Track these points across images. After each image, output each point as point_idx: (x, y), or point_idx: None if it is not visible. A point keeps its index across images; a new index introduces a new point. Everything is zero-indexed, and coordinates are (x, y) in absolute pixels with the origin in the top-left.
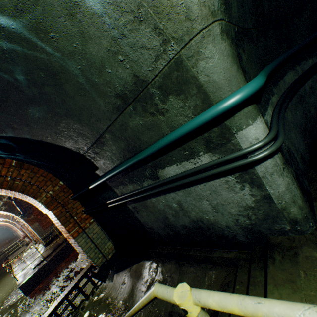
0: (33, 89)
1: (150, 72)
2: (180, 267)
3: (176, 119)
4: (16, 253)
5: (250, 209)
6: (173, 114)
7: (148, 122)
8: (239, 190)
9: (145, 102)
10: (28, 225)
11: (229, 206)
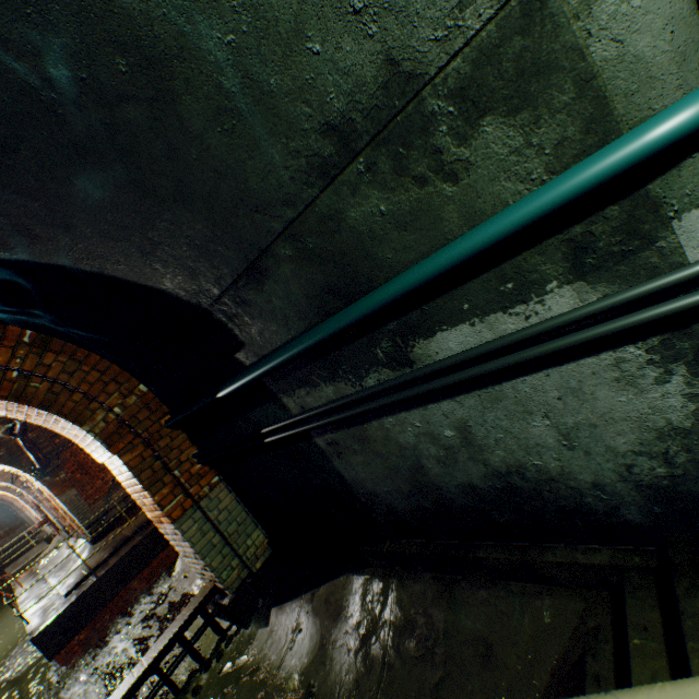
0: (93, 113)
1: (438, 44)
2: (449, 591)
3: (490, 189)
4: (23, 560)
5: (678, 435)
6: (484, 176)
7: (404, 204)
8: (652, 385)
9: (404, 145)
10: (54, 494)
11: (611, 430)
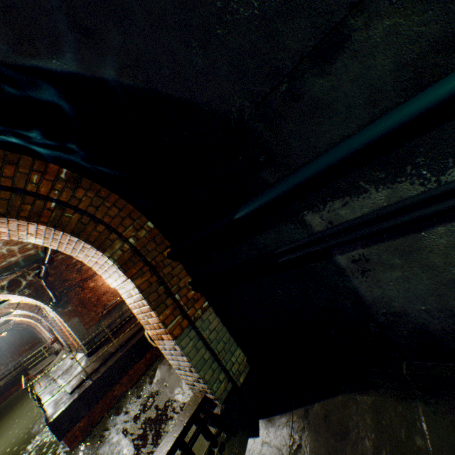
0: None
1: None
2: None
3: None
4: (40, 366)
5: None
6: None
7: None
8: None
9: None
10: (64, 320)
11: None
